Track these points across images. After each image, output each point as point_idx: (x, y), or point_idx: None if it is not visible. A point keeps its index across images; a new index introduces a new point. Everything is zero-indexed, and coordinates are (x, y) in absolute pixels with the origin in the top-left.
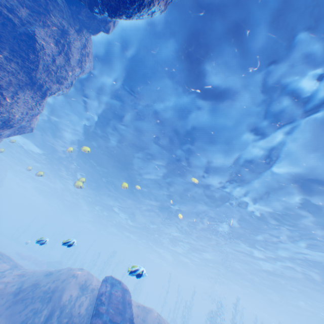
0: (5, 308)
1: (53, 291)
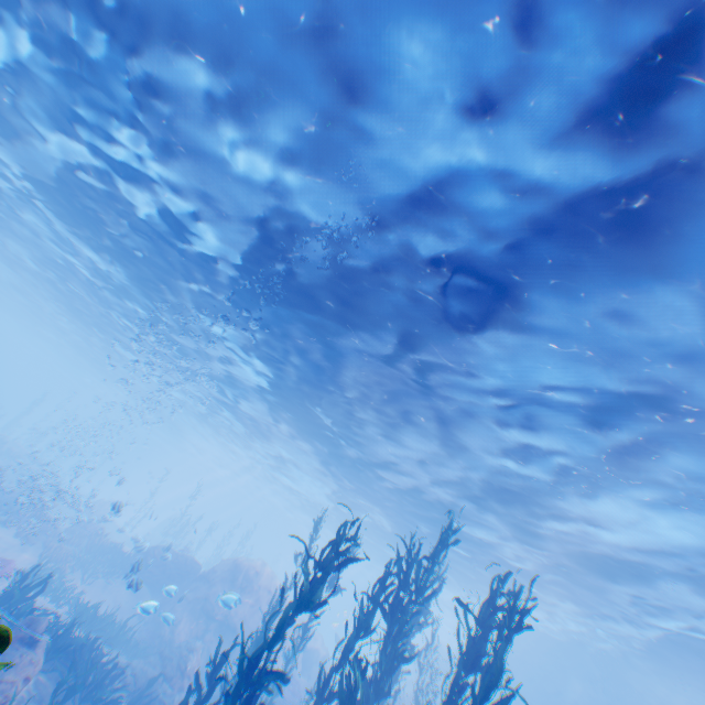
0: None
1: None
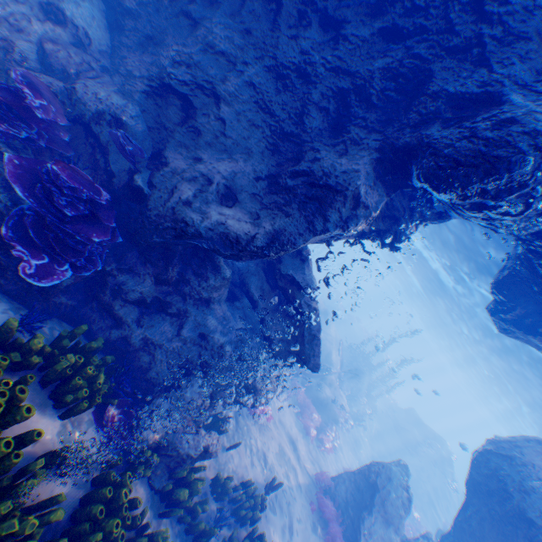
0: None
1: None
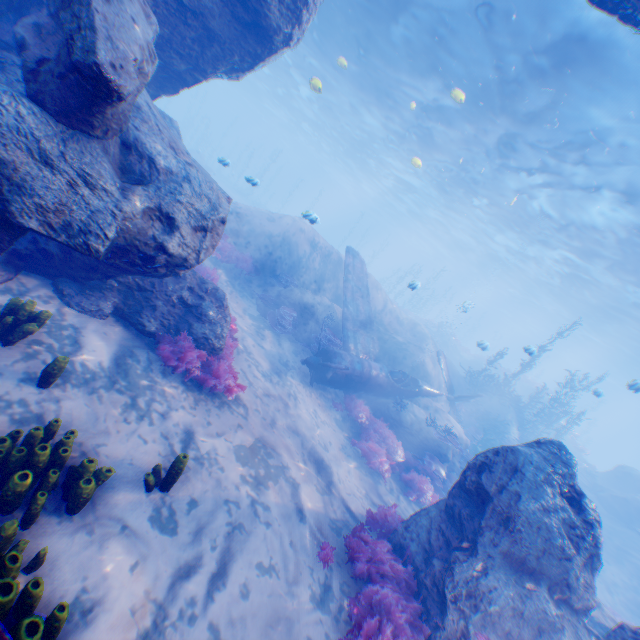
0: (252, 251)
1: (287, 244)
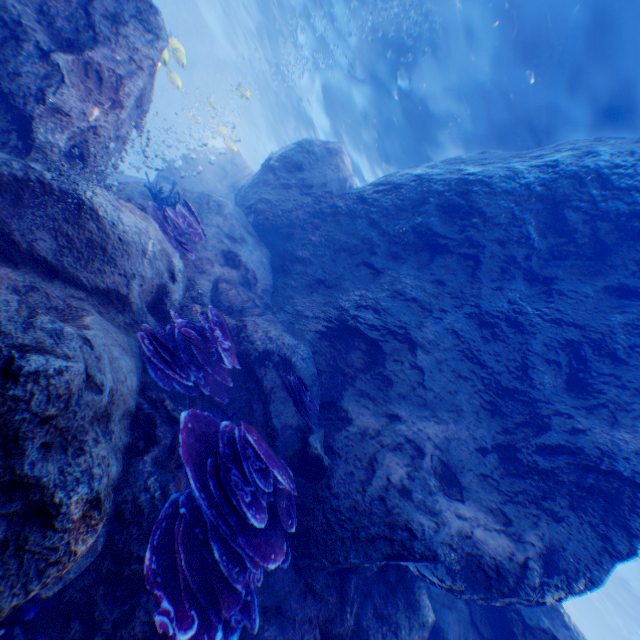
0: None
1: None
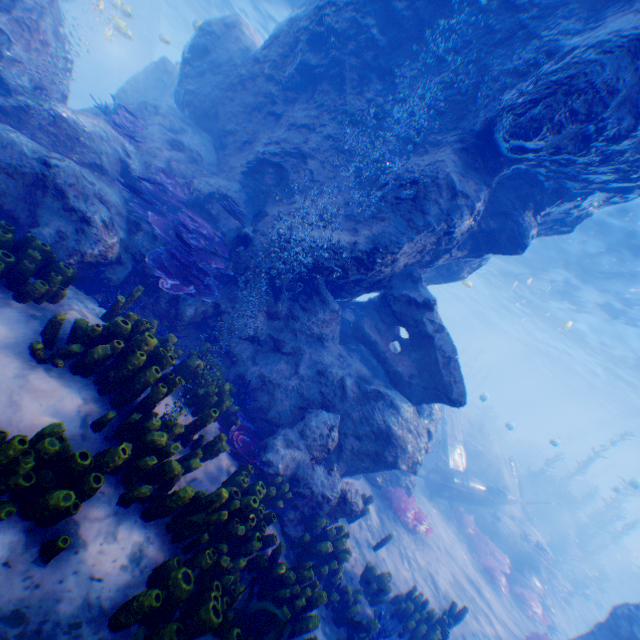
0: None
1: None
